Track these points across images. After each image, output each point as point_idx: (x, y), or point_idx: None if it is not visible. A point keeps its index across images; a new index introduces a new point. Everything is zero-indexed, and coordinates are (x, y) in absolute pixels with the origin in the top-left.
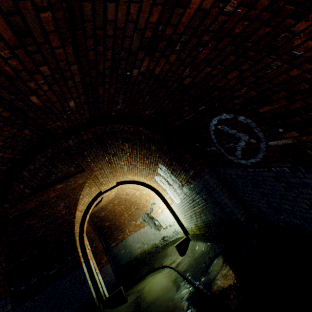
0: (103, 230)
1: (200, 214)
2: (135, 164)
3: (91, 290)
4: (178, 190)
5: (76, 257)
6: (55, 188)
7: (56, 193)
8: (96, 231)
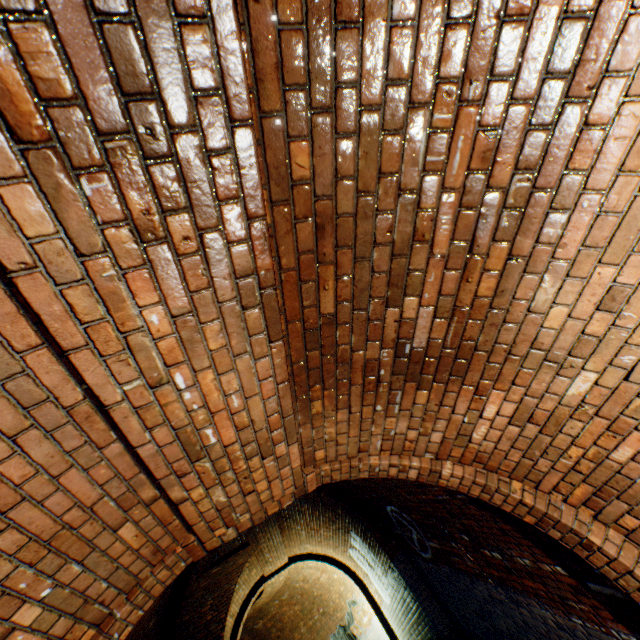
0: None
1: (417, 627)
2: (317, 527)
3: None
4: (383, 579)
5: None
6: (209, 573)
7: (208, 580)
8: None
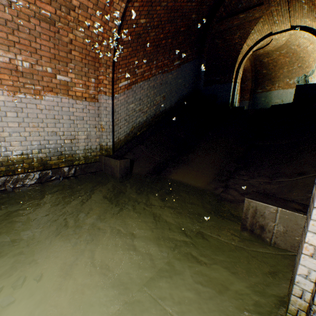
0: (258, 76)
1: None
2: None
3: (229, 98)
4: None
5: (230, 77)
6: (238, 18)
7: (237, 22)
8: (252, 74)
